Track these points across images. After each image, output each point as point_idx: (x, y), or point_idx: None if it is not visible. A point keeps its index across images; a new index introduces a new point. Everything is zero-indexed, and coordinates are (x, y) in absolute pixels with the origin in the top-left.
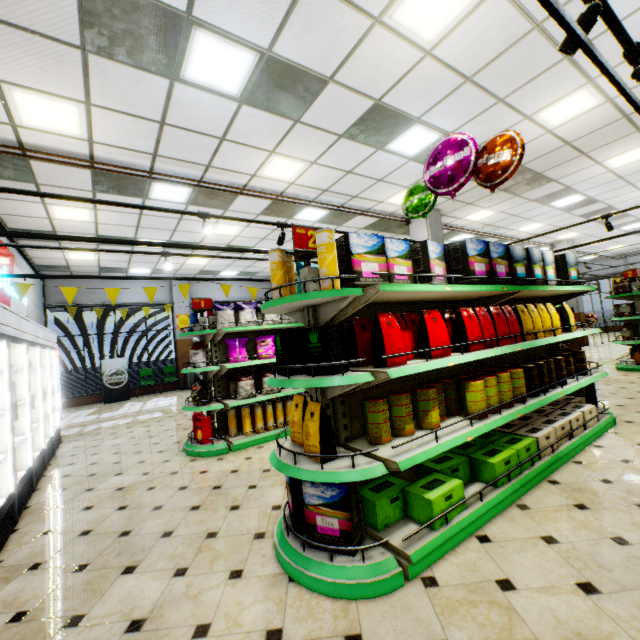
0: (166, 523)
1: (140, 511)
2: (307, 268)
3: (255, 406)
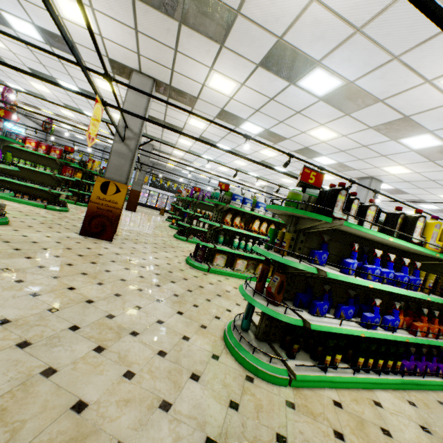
0: None
1: None
2: None
3: None
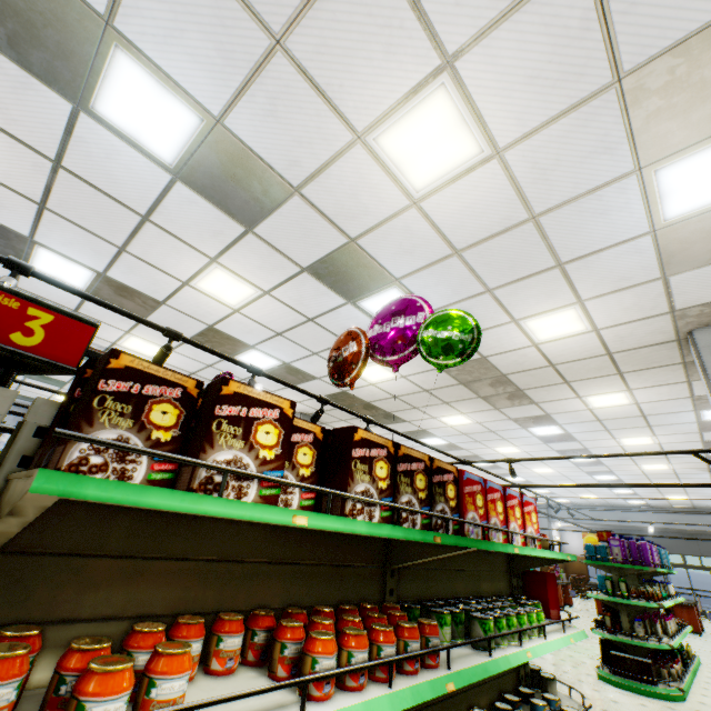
0: None
1: None
2: None
3: None
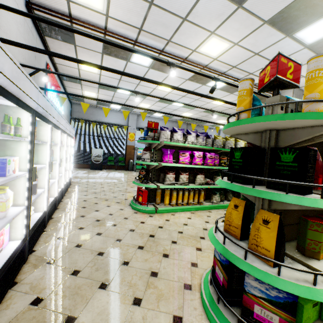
0: (124, 254)
1: (108, 239)
2: (279, 96)
3: (173, 190)
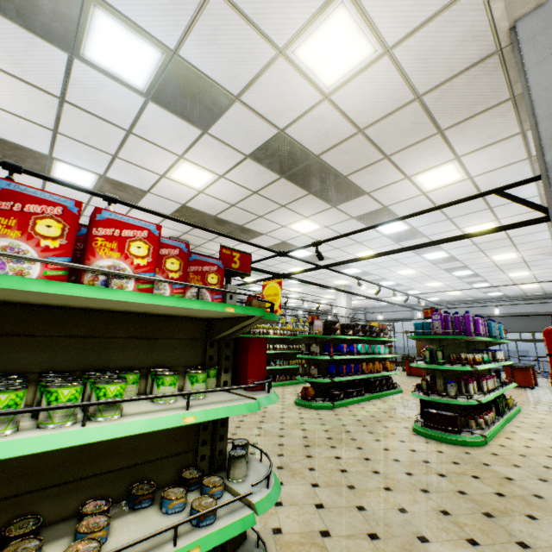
0: None
1: None
2: None
3: None
